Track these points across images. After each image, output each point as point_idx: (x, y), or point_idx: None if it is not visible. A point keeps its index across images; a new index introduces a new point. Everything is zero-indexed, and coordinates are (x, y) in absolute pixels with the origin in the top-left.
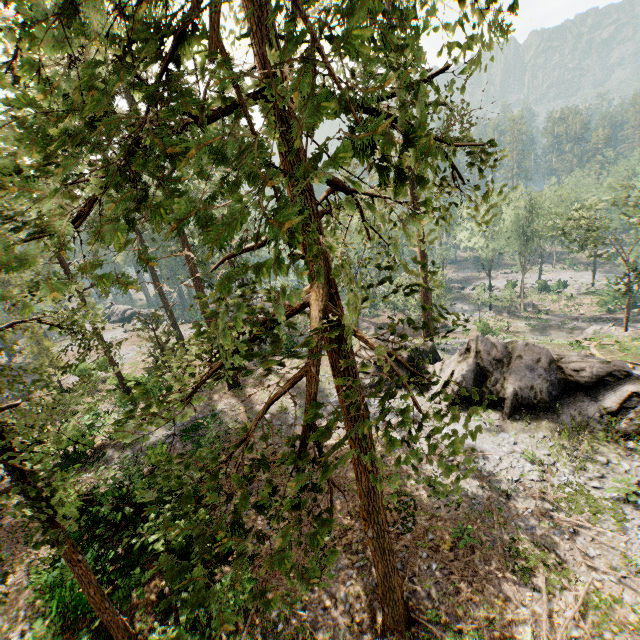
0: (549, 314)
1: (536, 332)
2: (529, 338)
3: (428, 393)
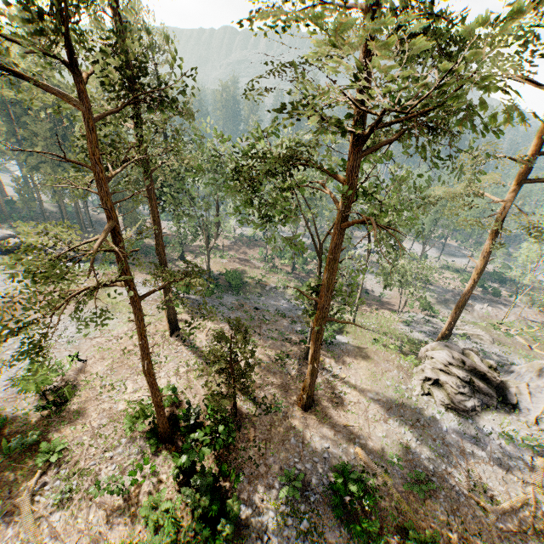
0: (432, 285)
1: (442, 305)
2: (444, 312)
3: (519, 415)
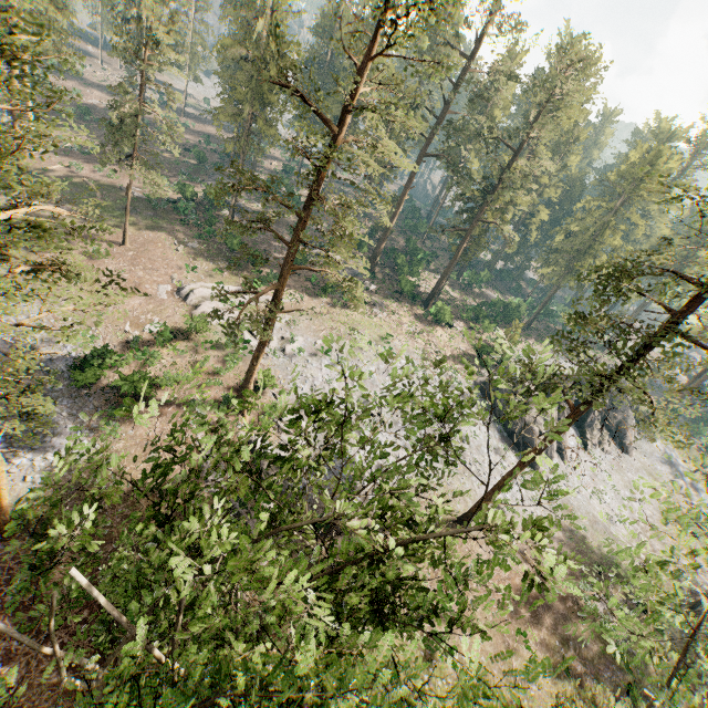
0: None
1: None
2: None
3: None
